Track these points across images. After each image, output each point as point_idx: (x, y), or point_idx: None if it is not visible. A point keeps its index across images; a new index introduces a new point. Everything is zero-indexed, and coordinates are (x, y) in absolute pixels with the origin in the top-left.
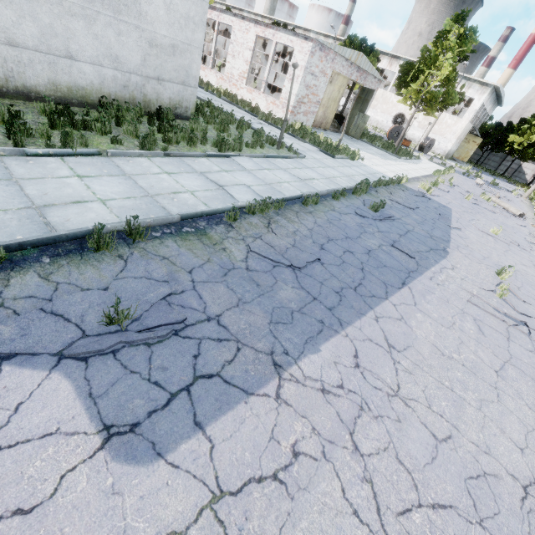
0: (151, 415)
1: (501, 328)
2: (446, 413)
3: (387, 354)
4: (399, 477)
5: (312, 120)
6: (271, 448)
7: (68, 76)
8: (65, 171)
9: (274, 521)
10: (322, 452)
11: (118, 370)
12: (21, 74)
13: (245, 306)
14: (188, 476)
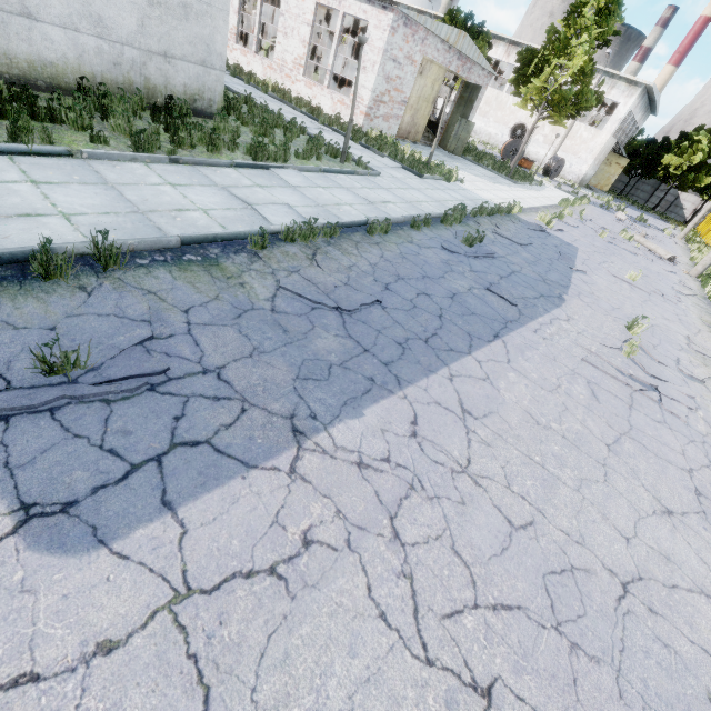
0: (97, 492)
1: (622, 394)
2: (531, 494)
3: (459, 421)
4: (453, 572)
5: (396, 128)
6: (272, 535)
7: (27, 44)
8: (13, 175)
9: (262, 626)
10: (346, 541)
11: (55, 434)
12: None
13: (262, 357)
14: (141, 569)
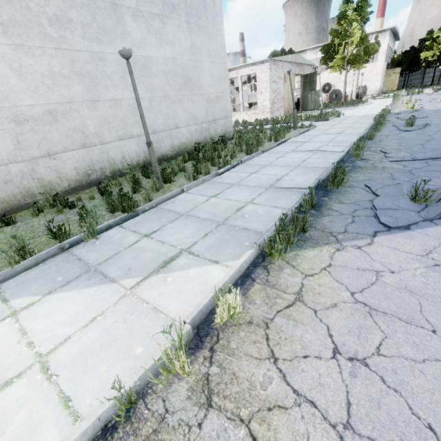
0: None
1: None
2: None
3: None
4: None
5: (282, 112)
6: None
7: (177, 139)
8: (243, 174)
9: None
10: None
11: None
12: (159, 148)
13: None
14: None
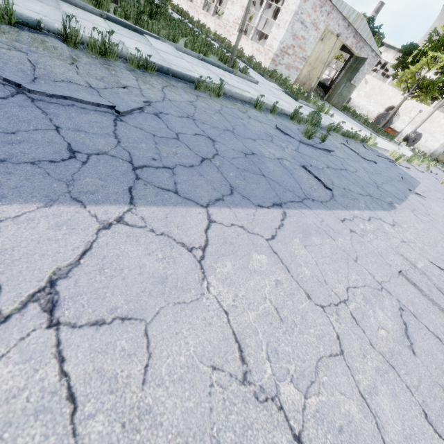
0: None
1: None
2: None
3: None
4: None
5: (294, 77)
6: None
7: None
8: None
9: None
10: None
11: None
12: None
13: None
14: None
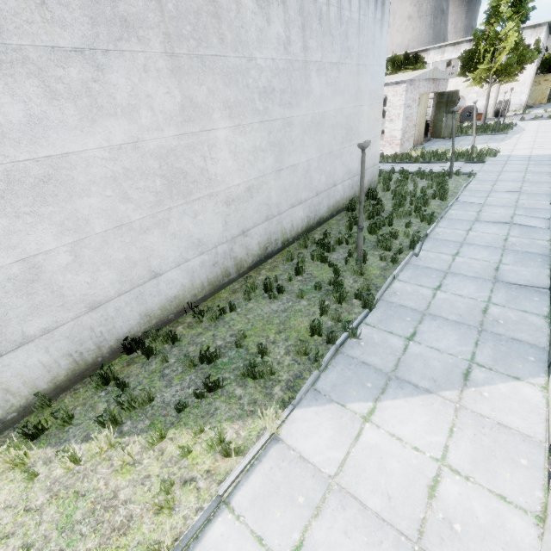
0: None
1: None
2: None
3: None
4: None
5: (412, 142)
6: None
7: (333, 198)
8: (444, 256)
9: None
10: None
11: None
12: (318, 211)
13: None
14: None
